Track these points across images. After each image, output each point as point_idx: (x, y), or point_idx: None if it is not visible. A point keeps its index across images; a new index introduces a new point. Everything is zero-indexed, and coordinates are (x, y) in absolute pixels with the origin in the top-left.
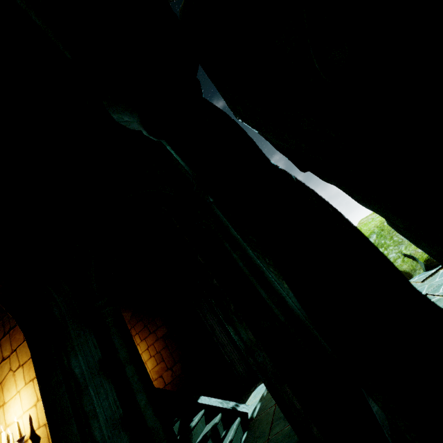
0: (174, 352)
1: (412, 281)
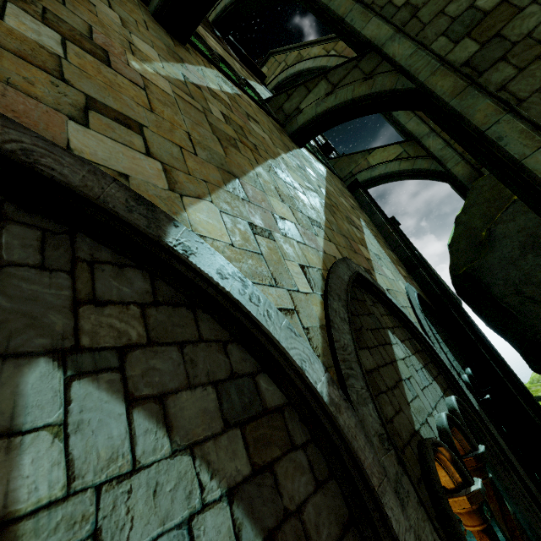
0: None
1: None
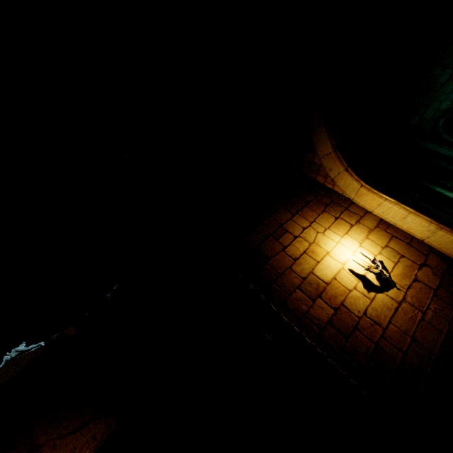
0: None
1: None
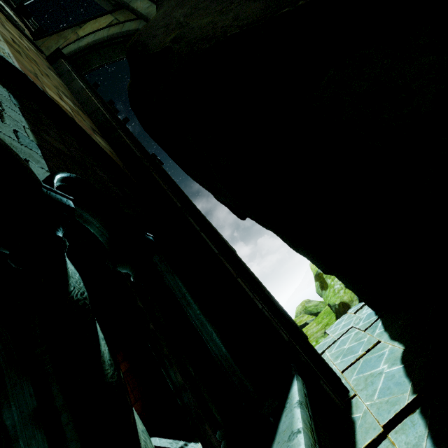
0: (135, 389)
1: (349, 312)
